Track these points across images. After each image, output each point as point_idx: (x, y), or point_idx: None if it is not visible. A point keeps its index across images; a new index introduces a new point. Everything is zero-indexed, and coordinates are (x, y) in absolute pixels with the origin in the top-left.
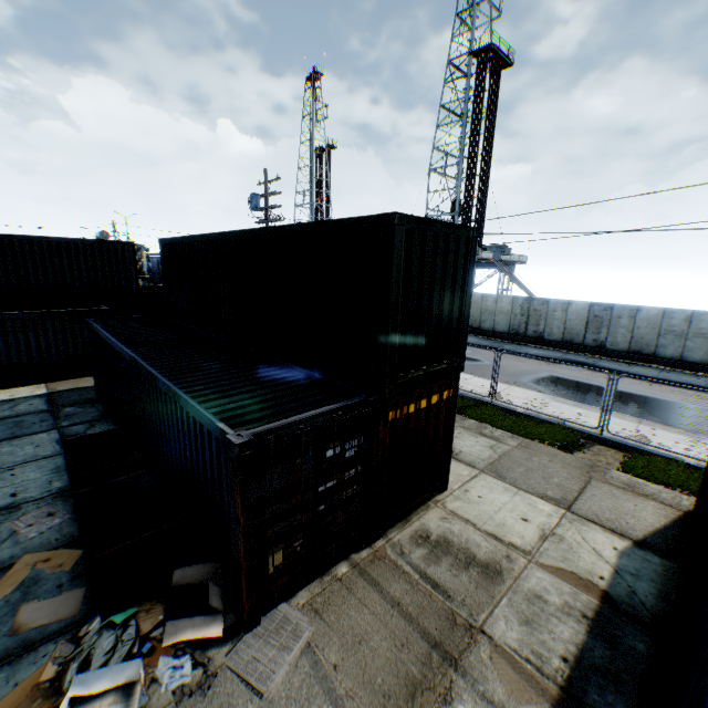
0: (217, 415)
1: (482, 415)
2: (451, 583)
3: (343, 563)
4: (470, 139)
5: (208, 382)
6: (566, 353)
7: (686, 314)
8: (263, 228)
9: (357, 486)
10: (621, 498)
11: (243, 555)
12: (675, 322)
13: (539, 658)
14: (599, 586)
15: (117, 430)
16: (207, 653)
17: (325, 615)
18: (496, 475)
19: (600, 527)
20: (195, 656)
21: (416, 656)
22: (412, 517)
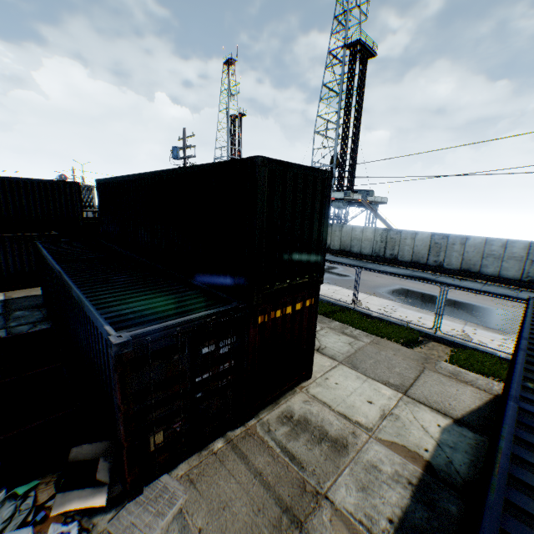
0: (110, 319)
1: (346, 318)
2: (306, 456)
3: (220, 439)
4: (345, 110)
5: (114, 291)
6: (414, 271)
7: (502, 242)
8: (167, 170)
9: (231, 376)
10: (446, 384)
11: (125, 437)
12: (494, 248)
13: (370, 520)
14: (423, 457)
15: (47, 330)
16: (93, 519)
17: (198, 485)
18: (351, 365)
19: (428, 407)
20: (82, 523)
21: (269, 520)
22: (280, 400)
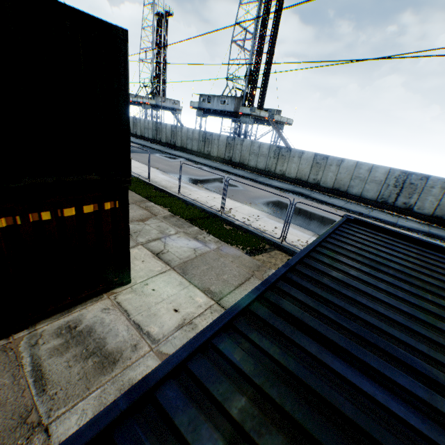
0: None
1: (208, 224)
2: (58, 375)
3: None
4: (262, 20)
5: None
6: (296, 186)
7: (369, 166)
8: None
9: None
10: None
11: None
12: (362, 171)
13: None
14: None
15: None
16: None
17: None
18: (181, 271)
19: None
20: None
21: None
22: (77, 308)
